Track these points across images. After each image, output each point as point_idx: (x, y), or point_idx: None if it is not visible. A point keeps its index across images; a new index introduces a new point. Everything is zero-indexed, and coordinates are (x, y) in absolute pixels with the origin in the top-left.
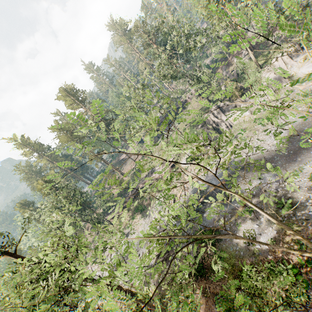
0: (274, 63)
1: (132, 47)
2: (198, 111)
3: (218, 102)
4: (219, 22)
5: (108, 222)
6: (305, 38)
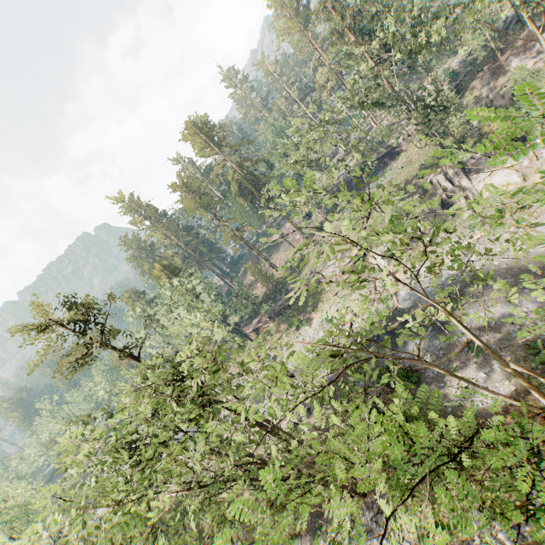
0: None
1: (308, 38)
2: (417, 167)
3: (460, 152)
4: None
5: (246, 335)
6: None
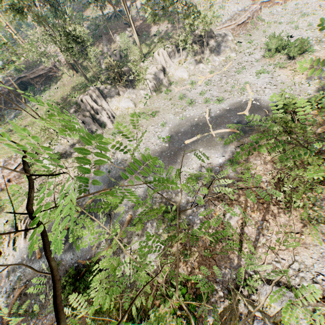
0: (156, 57)
1: None
2: (70, 89)
3: (98, 83)
4: None
5: None
6: (183, 39)
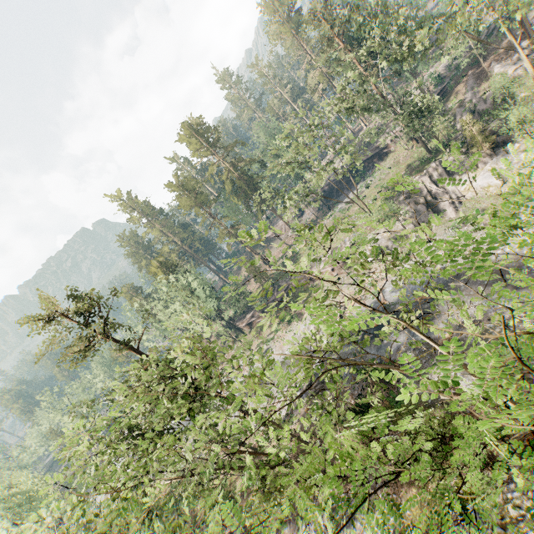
0: None
1: (300, 42)
2: (404, 167)
3: (444, 154)
4: (465, 9)
5: (240, 330)
6: None
